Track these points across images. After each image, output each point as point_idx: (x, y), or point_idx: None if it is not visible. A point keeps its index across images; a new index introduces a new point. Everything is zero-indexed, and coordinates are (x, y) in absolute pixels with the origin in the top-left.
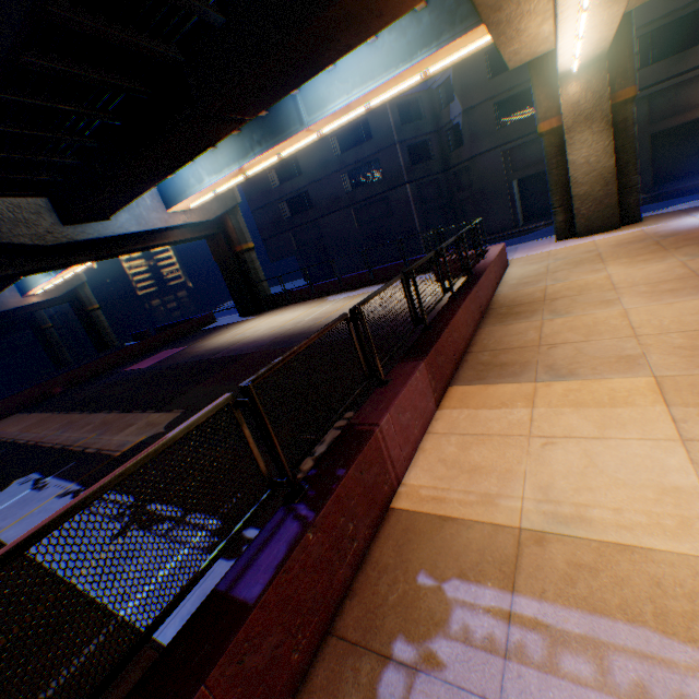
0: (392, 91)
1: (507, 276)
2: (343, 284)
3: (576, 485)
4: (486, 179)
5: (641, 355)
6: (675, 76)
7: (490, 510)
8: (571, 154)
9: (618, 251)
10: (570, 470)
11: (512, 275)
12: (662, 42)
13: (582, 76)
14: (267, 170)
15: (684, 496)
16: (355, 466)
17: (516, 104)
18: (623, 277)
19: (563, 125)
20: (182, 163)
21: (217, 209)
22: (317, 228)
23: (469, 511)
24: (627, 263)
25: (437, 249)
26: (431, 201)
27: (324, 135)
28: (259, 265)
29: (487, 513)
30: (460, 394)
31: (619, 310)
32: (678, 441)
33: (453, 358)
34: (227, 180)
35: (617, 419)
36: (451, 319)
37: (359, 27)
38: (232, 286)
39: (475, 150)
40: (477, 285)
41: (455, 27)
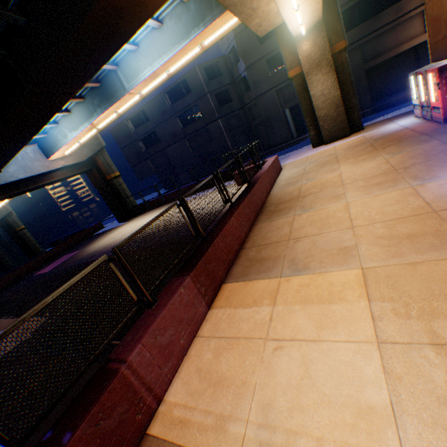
0: (183, 60)
1: (279, 178)
2: (182, 192)
3: (291, 403)
4: (268, 110)
5: (355, 246)
6: (374, 31)
7: (220, 439)
8: (312, 90)
9: (348, 153)
10: (290, 382)
11: (283, 177)
12: (363, 10)
13: (310, 37)
14: (126, 121)
15: (376, 420)
16: (87, 423)
17: (279, 59)
18: (349, 175)
19: (303, 71)
20: (38, 127)
21: (88, 152)
22: (165, 155)
23: (203, 440)
24: (352, 163)
25: (215, 172)
26: (237, 128)
27: (146, 95)
28: (125, 186)
29: (216, 444)
30: (228, 292)
31: (344, 204)
32: (375, 344)
33: (227, 258)
34: (85, 134)
35: (332, 318)
36: (223, 228)
37: (131, 16)
38: (109, 203)
39: (258, 92)
40: (251, 193)
41: (213, 11)
